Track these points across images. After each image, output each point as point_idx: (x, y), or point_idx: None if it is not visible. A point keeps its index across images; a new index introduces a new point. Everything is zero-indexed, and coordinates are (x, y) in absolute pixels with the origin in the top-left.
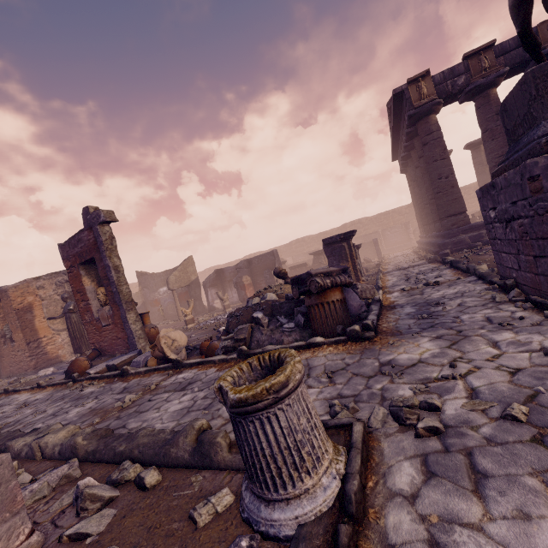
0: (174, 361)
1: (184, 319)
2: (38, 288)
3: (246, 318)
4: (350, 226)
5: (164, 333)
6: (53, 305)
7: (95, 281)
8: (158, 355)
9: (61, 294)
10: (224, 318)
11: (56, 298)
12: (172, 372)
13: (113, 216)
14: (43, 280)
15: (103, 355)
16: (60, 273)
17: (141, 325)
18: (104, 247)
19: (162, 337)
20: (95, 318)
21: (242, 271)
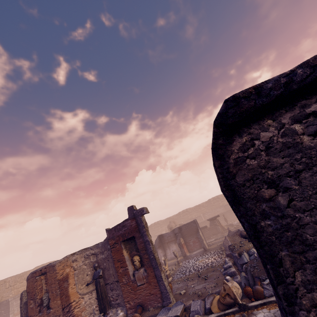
0: (241, 305)
1: (166, 274)
2: (73, 261)
3: (262, 267)
4: (213, 200)
5: (229, 284)
6: (81, 273)
7: (128, 252)
8: (230, 302)
9: (93, 264)
10: (195, 270)
11: (84, 267)
12: (246, 314)
13: (147, 210)
14: (76, 255)
15: (136, 311)
16: (88, 248)
17: (167, 281)
18: (145, 229)
19: (232, 287)
20: (131, 280)
21: (179, 234)
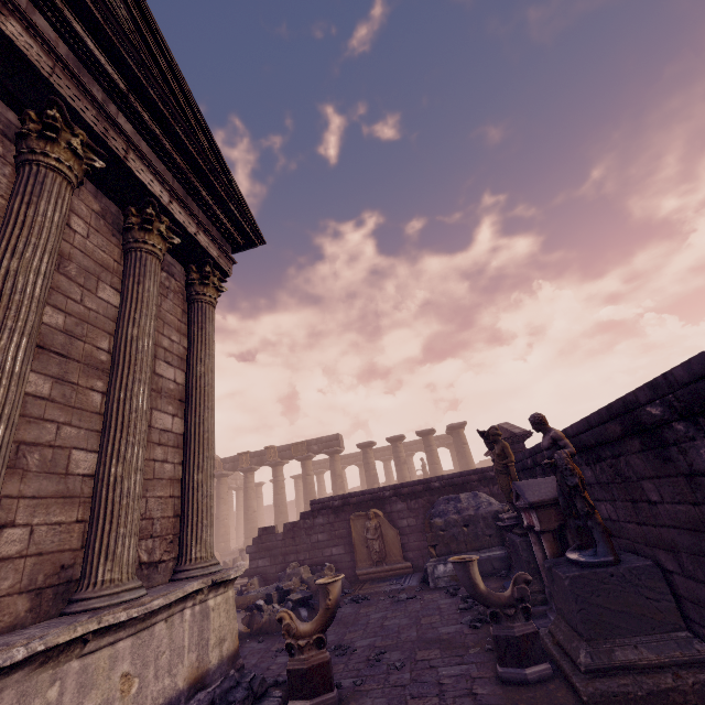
0: None
1: None
2: None
3: None
4: None
5: None
6: None
7: None
8: None
9: None
10: None
11: None
12: None
13: None
14: None
15: None
16: None
17: None
18: None
19: None
20: None
21: None
